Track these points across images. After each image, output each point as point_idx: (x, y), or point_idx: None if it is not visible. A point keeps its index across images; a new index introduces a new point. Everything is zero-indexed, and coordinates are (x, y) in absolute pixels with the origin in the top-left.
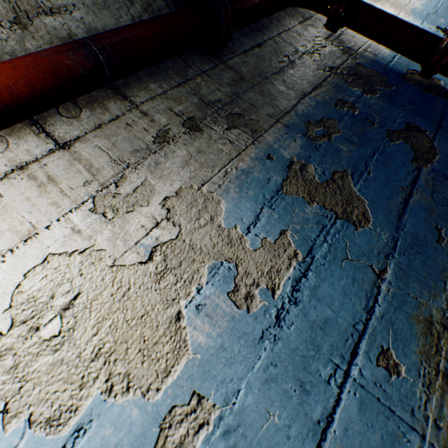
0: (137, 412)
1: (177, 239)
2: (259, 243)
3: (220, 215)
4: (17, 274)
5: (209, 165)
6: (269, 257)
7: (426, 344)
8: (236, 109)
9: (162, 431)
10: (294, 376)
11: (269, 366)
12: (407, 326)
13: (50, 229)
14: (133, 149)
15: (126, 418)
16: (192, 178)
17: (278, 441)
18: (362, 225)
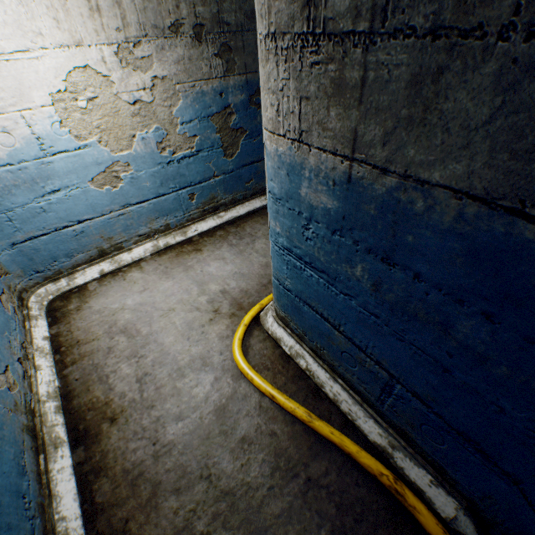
0: (107, 155)
1: (150, 104)
2: (183, 133)
3: (176, 108)
4: (71, 65)
5: (189, 74)
6: (182, 142)
7: (208, 202)
8: (233, 43)
9: (113, 165)
10: (162, 181)
11: (156, 173)
12: (207, 194)
13: (91, 49)
14: (155, 24)
15: (103, 154)
16: (176, 76)
17: (146, 190)
18: (228, 158)
